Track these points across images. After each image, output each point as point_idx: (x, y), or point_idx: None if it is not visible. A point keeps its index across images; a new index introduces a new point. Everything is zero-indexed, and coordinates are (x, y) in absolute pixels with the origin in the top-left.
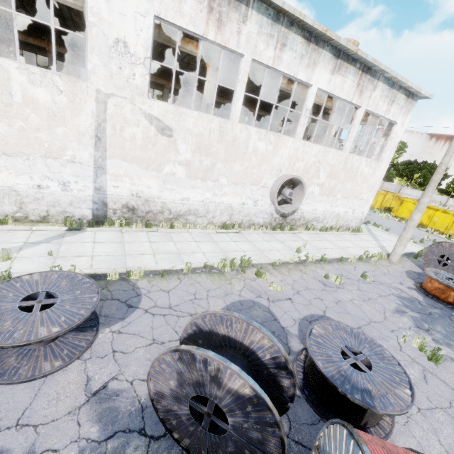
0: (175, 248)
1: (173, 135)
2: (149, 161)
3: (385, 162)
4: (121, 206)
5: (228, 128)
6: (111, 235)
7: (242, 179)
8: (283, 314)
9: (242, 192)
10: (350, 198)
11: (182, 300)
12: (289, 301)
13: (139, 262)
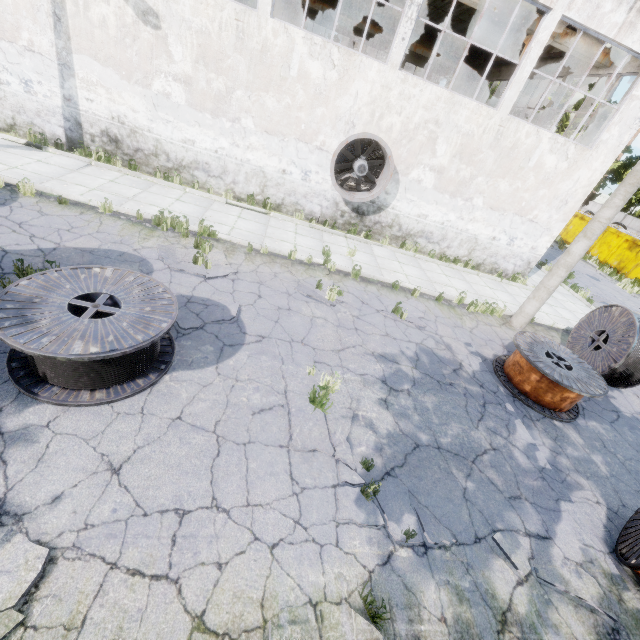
0: (133, 194)
1: (162, 27)
2: (130, 67)
3: (605, 151)
4: (100, 133)
5: (252, 25)
6: (70, 162)
7: (280, 127)
8: (163, 282)
9: (282, 151)
10: (504, 213)
11: (48, 225)
12: (200, 278)
13: (59, 188)
